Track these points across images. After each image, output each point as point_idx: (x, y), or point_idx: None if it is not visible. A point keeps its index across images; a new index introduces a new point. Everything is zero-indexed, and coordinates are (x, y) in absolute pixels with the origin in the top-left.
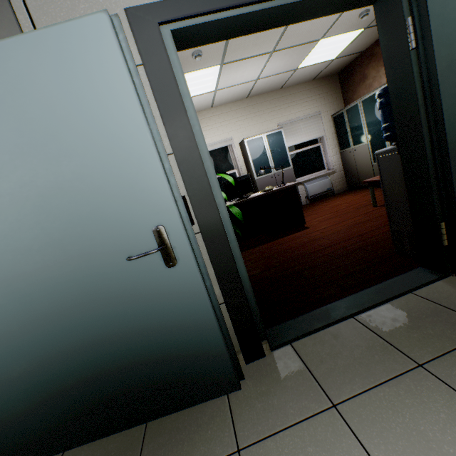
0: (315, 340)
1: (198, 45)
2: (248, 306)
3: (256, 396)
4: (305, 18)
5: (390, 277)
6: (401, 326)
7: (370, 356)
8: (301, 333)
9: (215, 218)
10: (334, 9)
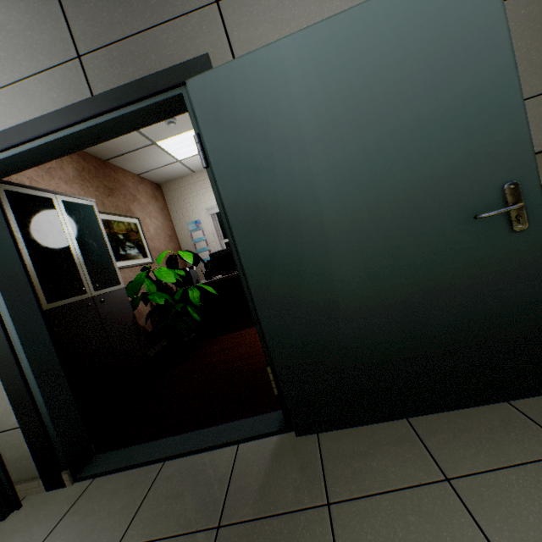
0: (110, 482)
1: (11, 174)
2: (44, 433)
3: (7, 532)
4: (111, 136)
5: (256, 414)
6: (172, 489)
7: (109, 519)
8: (109, 468)
9: (5, 345)
10: (139, 124)
